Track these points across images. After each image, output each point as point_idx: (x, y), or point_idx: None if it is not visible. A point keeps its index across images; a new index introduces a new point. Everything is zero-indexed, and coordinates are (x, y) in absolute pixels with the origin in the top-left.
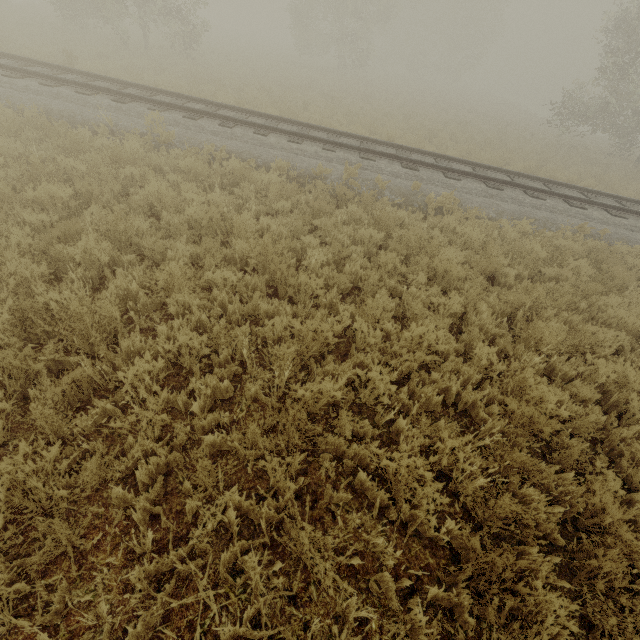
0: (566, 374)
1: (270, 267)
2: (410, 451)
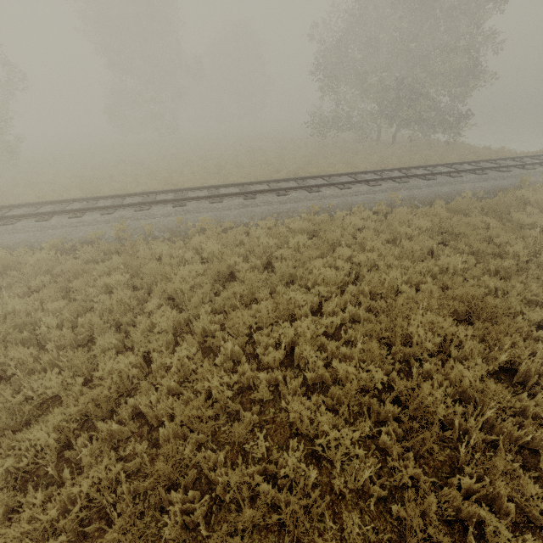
0: (268, 343)
1: None
2: (70, 502)
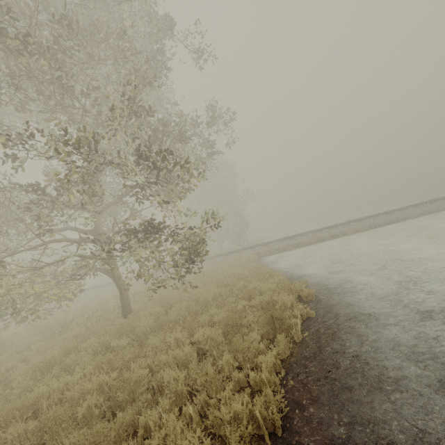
0: None
1: None
2: None
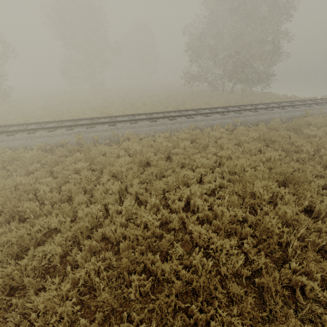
0: (174, 199)
1: (5, 207)
2: (72, 283)
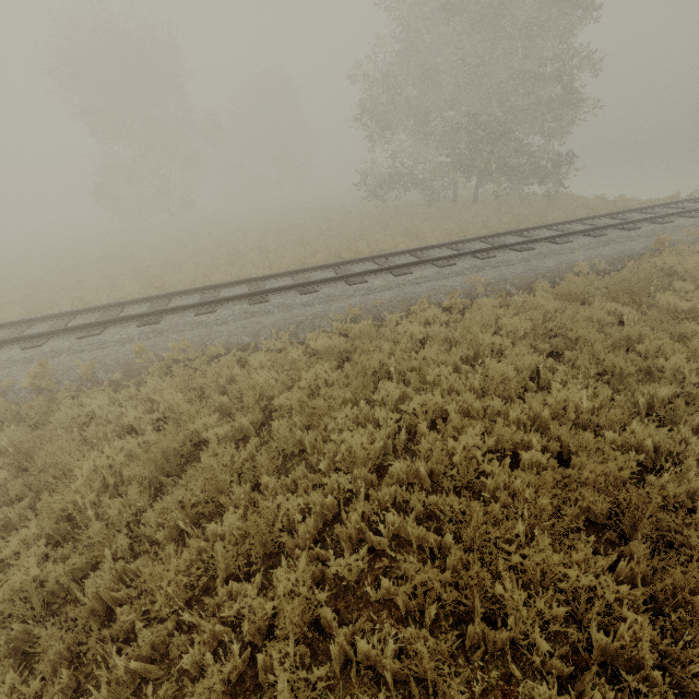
0: (215, 631)
1: None
2: None
